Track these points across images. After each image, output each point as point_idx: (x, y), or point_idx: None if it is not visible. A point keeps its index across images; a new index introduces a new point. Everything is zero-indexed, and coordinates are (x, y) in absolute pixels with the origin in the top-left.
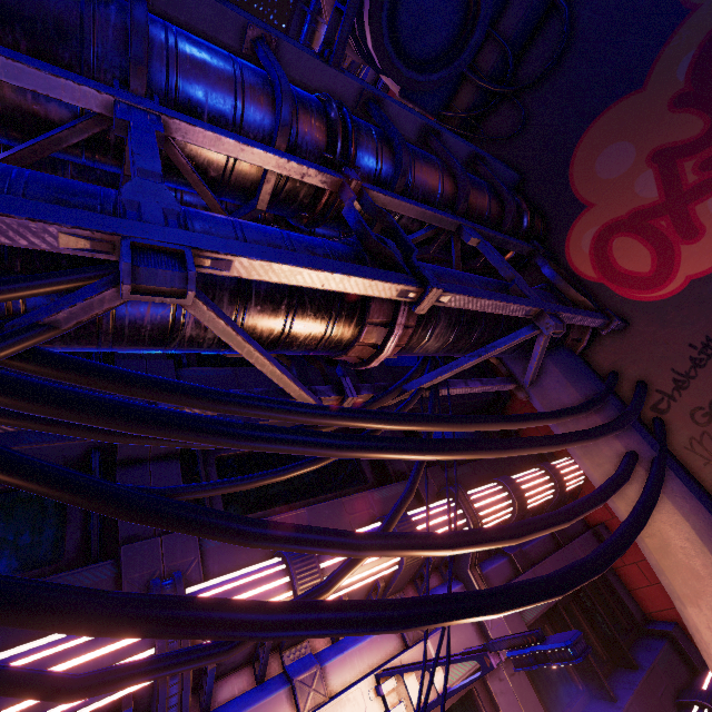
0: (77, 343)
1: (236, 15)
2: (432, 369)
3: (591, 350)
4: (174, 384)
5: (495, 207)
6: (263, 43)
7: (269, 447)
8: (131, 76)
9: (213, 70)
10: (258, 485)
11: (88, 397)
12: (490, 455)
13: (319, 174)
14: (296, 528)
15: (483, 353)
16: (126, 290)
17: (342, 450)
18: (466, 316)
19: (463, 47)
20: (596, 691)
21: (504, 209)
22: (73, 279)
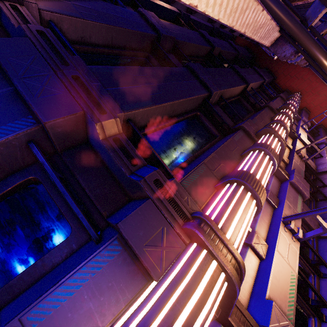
0: None
1: None
2: None
3: None
4: None
5: None
6: None
7: None
8: None
9: None
10: None
11: None
12: None
13: None
14: None
15: None
16: None
17: None
18: None
19: None
20: (314, 136)
21: None
22: None
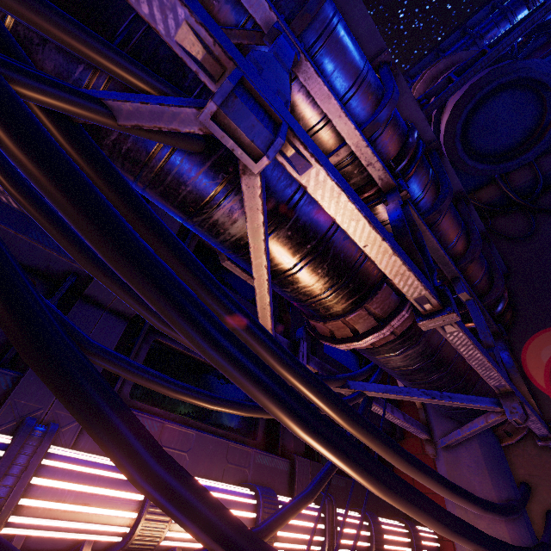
0: (121, 162)
1: (381, 39)
2: (377, 381)
3: (510, 449)
4: (180, 245)
5: (485, 280)
6: (388, 66)
7: (237, 376)
8: (298, 16)
9: (351, 54)
10: (184, 399)
11: (89, 189)
12: (437, 528)
13: (382, 170)
14: (201, 495)
15: (437, 396)
16: (208, 110)
17: (308, 429)
18: (440, 354)
19: (513, 157)
20: None
21: (490, 286)
22: (162, 89)
